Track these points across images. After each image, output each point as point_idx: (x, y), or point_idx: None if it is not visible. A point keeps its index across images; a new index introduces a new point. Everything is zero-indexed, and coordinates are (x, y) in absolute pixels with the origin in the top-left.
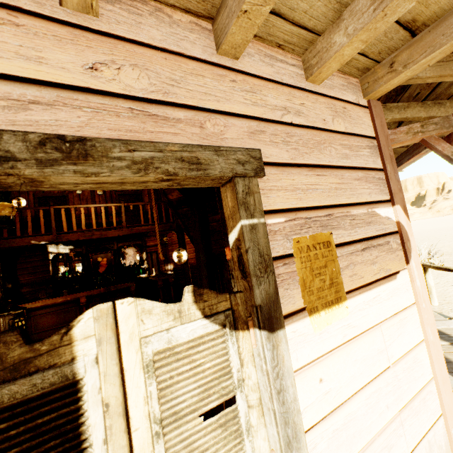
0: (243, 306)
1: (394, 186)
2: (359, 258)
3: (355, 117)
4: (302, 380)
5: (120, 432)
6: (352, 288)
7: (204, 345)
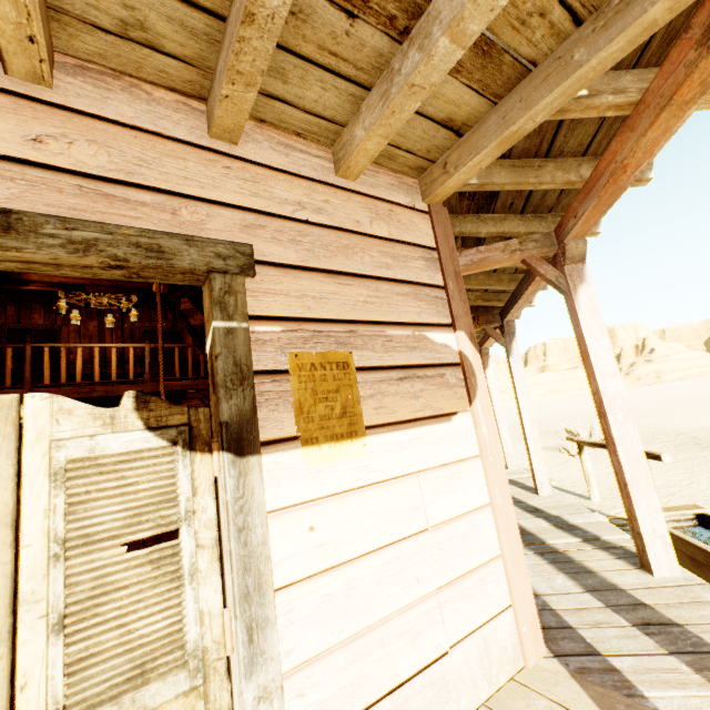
0: (207, 424)
1: (458, 308)
2: (394, 389)
3: (407, 223)
4: (282, 524)
5: (4, 546)
6: (378, 423)
7: (143, 461)
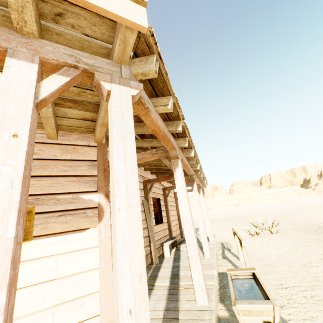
0: None
1: (101, 184)
2: (54, 220)
3: (83, 152)
4: None
5: None
6: (41, 234)
7: None
